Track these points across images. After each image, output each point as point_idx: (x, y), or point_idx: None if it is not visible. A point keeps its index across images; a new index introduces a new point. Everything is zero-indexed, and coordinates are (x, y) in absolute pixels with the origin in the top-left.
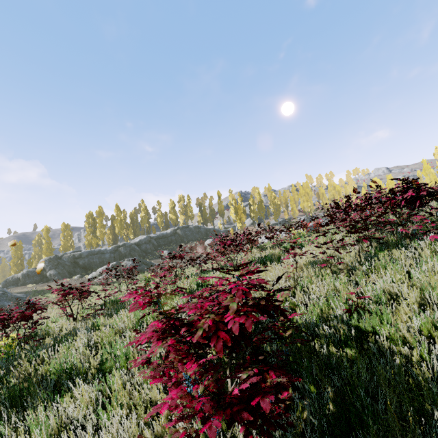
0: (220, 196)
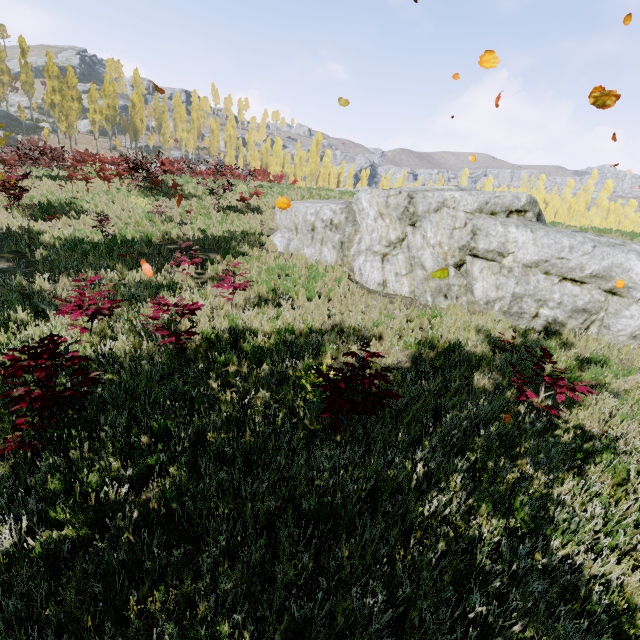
0: (27, 50)
